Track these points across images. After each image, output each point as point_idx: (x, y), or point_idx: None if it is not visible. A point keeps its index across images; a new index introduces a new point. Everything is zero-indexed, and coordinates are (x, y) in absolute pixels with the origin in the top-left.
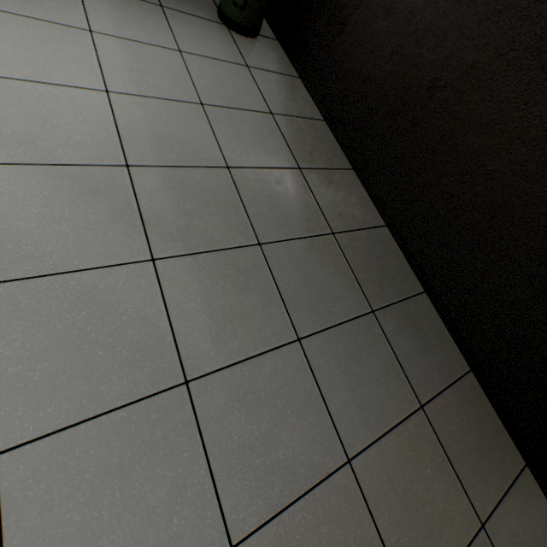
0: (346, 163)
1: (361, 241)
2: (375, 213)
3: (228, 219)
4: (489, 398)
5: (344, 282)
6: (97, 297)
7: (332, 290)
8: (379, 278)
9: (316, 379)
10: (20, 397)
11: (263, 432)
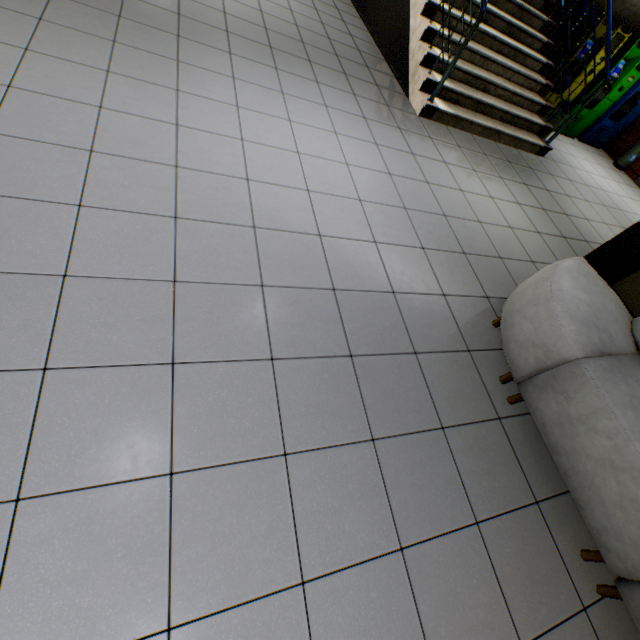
0: (359, 18)
1: (355, 28)
2: (366, 29)
3: (308, 3)
4: (390, 67)
5: (343, 28)
6: None
7: (338, 26)
8: (358, 35)
9: (325, 29)
10: None
11: (308, 24)
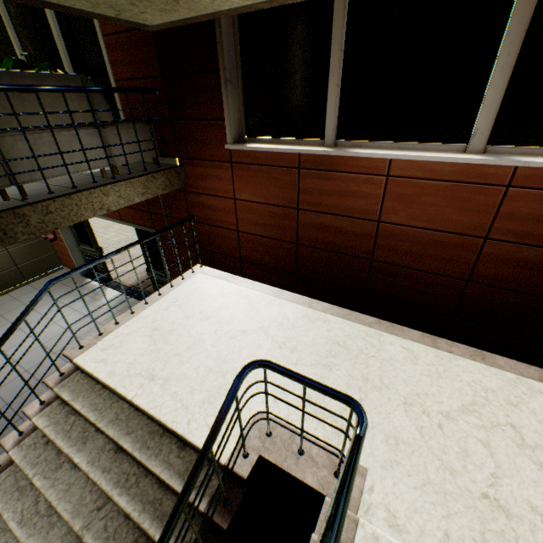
0: None
1: None
2: None
3: None
4: None
5: None
6: (42, 393)
7: None
8: None
9: None
10: (18, 399)
11: None
